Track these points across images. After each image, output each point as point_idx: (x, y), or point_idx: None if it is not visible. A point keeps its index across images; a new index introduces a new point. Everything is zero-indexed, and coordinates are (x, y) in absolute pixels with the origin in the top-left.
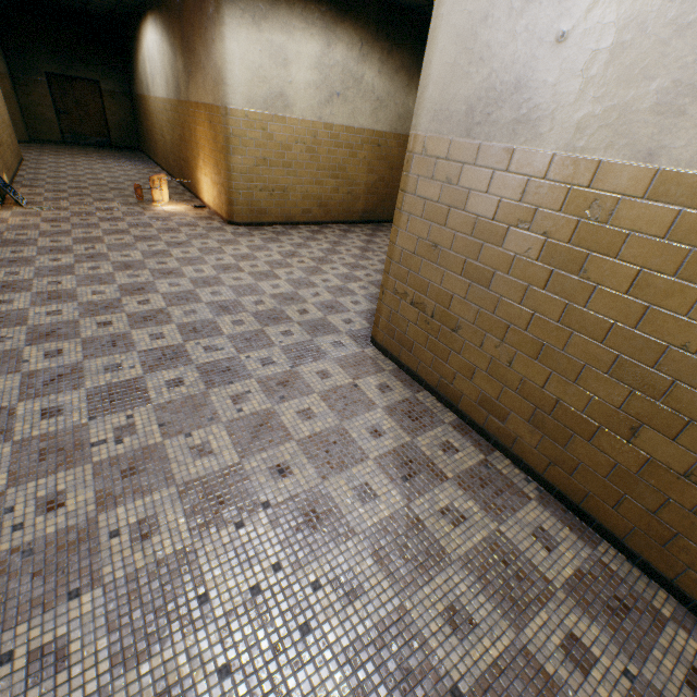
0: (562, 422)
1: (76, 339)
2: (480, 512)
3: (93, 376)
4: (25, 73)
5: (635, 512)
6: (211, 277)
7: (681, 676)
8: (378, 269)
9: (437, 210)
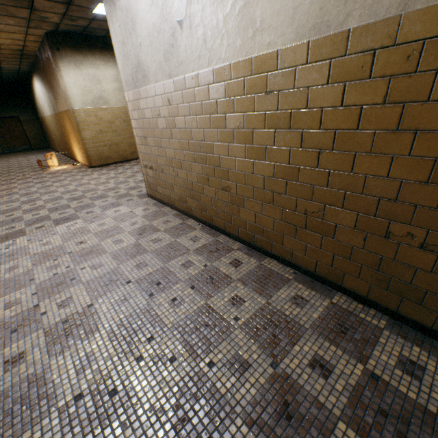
0: (196, 191)
1: None
2: (170, 237)
3: None
4: None
5: (222, 215)
6: (73, 189)
7: (228, 262)
8: None
9: (140, 122)
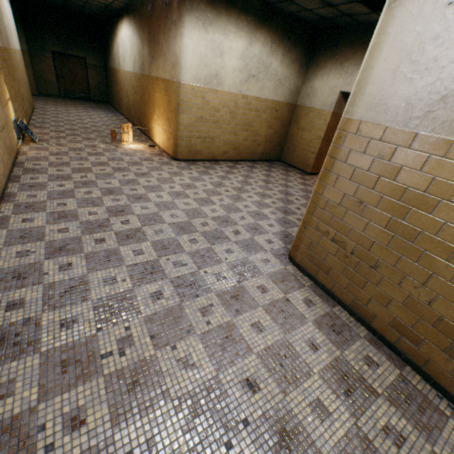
0: None
1: (81, 253)
2: (414, 431)
3: (96, 288)
4: (38, 51)
5: None
6: (168, 201)
7: None
8: (279, 198)
9: (366, 177)
